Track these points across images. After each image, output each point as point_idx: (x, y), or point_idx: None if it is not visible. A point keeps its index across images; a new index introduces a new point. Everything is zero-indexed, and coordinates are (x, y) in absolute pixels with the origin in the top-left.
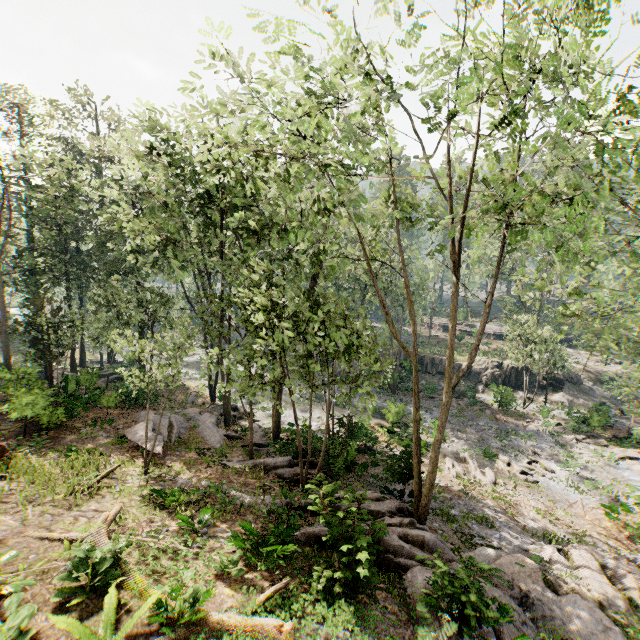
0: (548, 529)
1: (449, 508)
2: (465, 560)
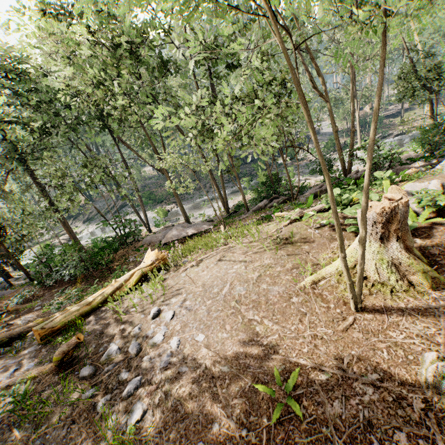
0: None
1: None
2: None
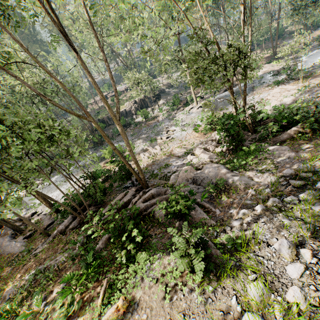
0: (184, 150)
1: (153, 172)
2: (169, 186)
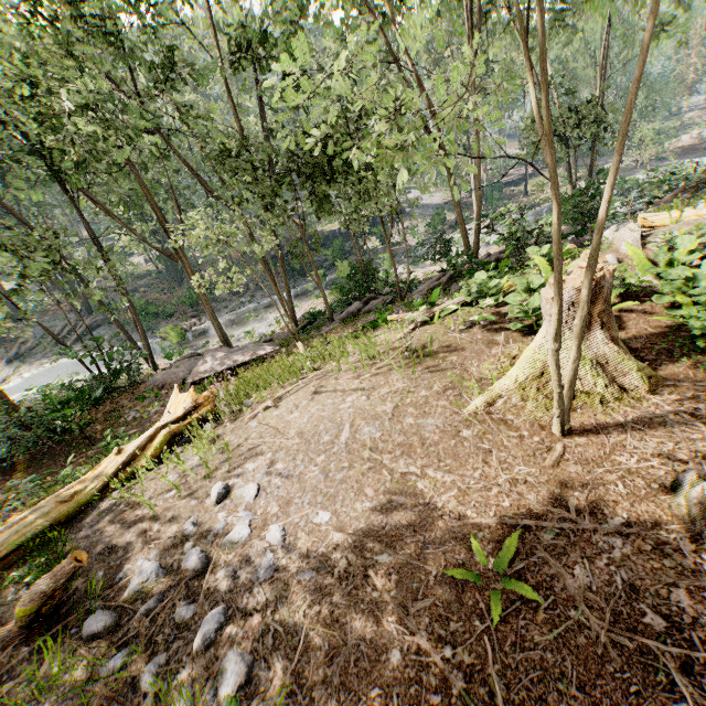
0: None
1: None
2: None
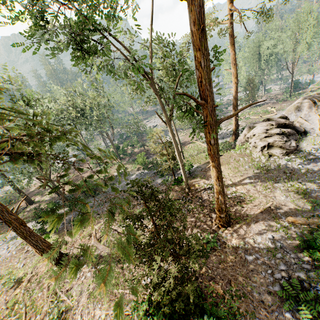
0: None
1: None
2: None
